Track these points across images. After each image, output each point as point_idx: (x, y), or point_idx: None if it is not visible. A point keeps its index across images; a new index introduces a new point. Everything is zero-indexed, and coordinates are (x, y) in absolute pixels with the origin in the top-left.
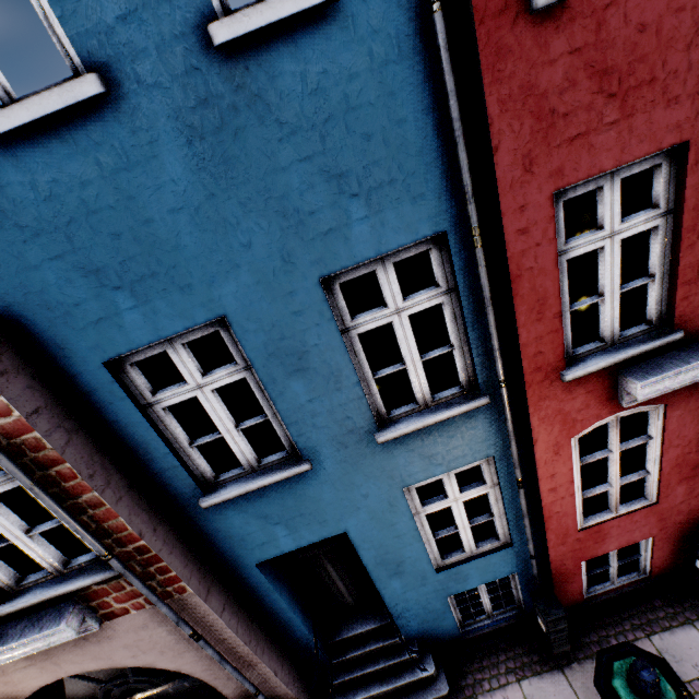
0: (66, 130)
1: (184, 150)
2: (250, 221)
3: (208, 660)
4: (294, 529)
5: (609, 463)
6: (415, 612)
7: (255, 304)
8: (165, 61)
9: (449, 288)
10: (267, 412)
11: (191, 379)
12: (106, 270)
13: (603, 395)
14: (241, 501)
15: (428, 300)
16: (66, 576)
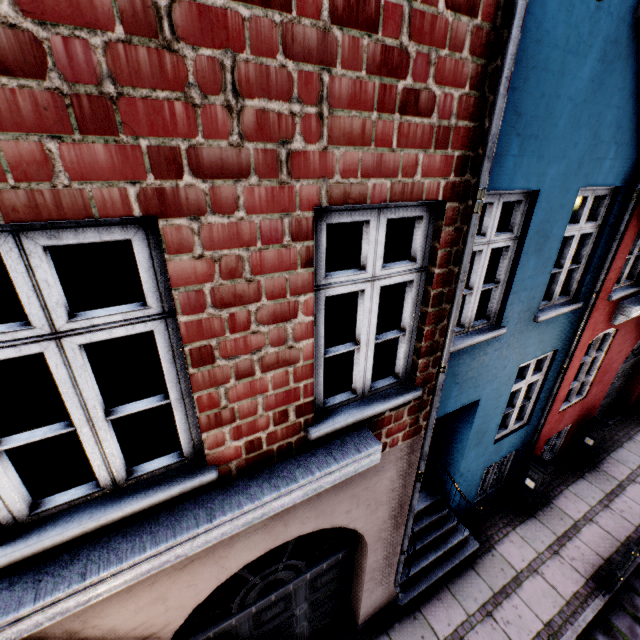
0: (572, 4)
1: (594, 63)
2: (584, 130)
3: (387, 517)
4: (461, 390)
5: (583, 366)
6: (466, 482)
7: (554, 189)
8: (621, 5)
9: (598, 224)
10: (501, 280)
11: (489, 234)
12: (523, 117)
13: (609, 316)
14: (454, 356)
15: (590, 228)
16: (368, 399)
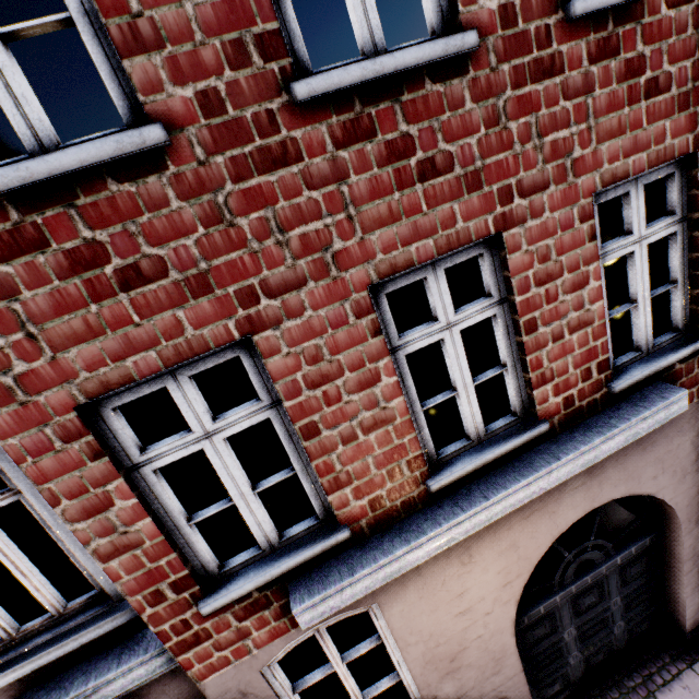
0: None
1: None
2: None
3: (696, 489)
4: None
5: None
6: None
7: None
8: None
9: None
10: None
11: None
12: None
13: None
14: None
15: None
16: (653, 354)
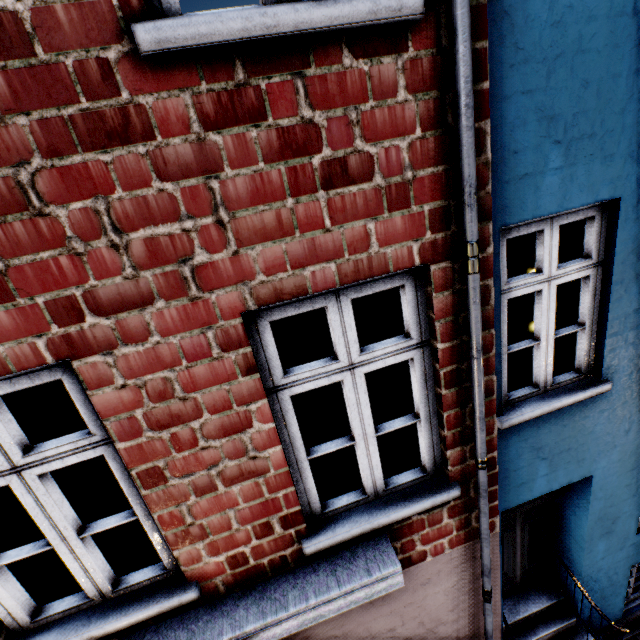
0: None
1: None
2: None
3: (455, 637)
4: (554, 467)
5: None
6: (599, 584)
7: None
8: None
9: None
10: (586, 320)
11: (546, 268)
12: (558, 119)
13: None
14: (528, 426)
15: None
16: (383, 500)
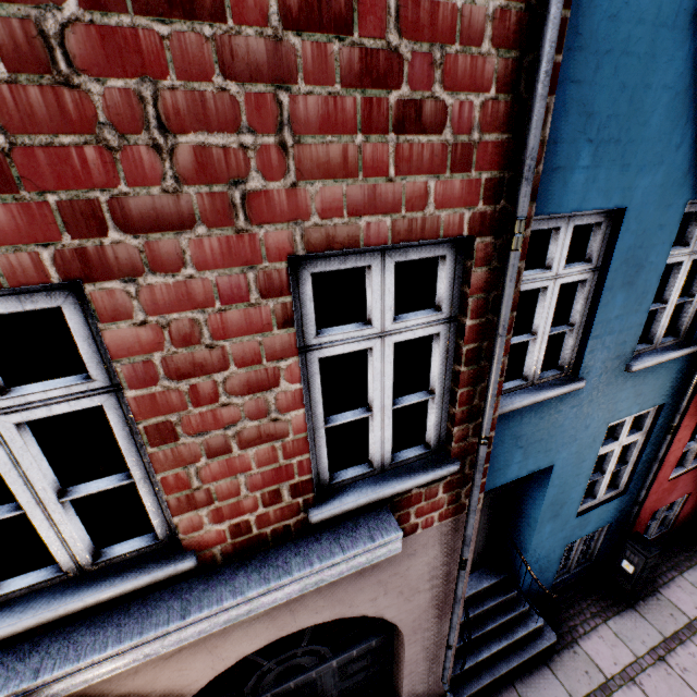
0: None
1: None
2: (691, 126)
3: (426, 605)
4: (527, 455)
5: None
6: (540, 561)
7: (647, 205)
8: None
9: None
10: (576, 321)
11: (555, 266)
12: (595, 117)
13: None
14: (514, 416)
15: None
16: (389, 473)
